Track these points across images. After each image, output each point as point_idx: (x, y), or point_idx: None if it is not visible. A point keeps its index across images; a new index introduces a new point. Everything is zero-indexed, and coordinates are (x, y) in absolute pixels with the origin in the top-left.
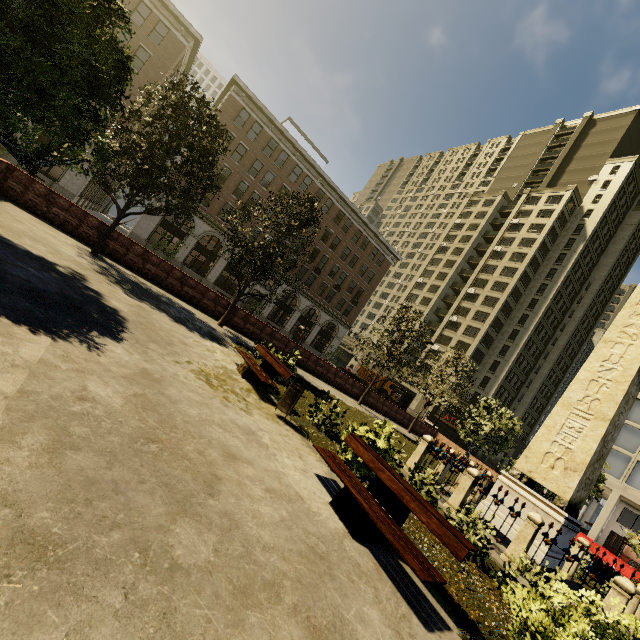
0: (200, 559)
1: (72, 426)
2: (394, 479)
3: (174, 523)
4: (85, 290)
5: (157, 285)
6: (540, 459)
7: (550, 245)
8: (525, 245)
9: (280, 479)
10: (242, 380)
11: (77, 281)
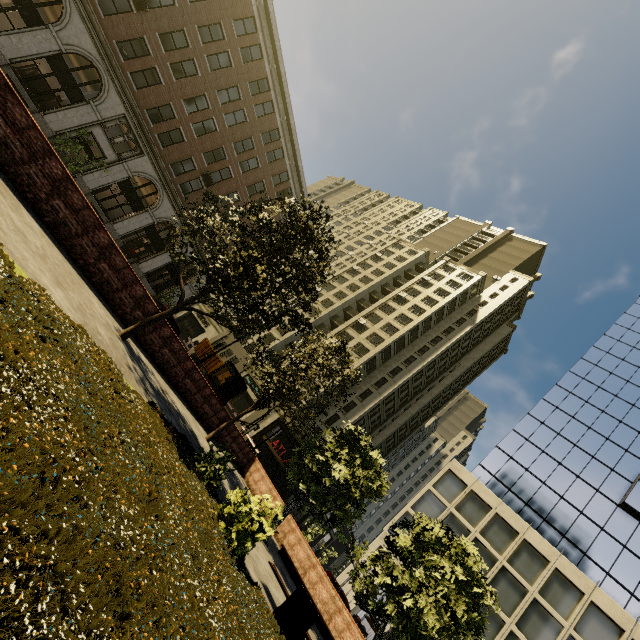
0: None
1: None
2: None
3: None
4: None
5: None
6: None
7: (446, 314)
8: (427, 303)
9: None
10: None
11: None
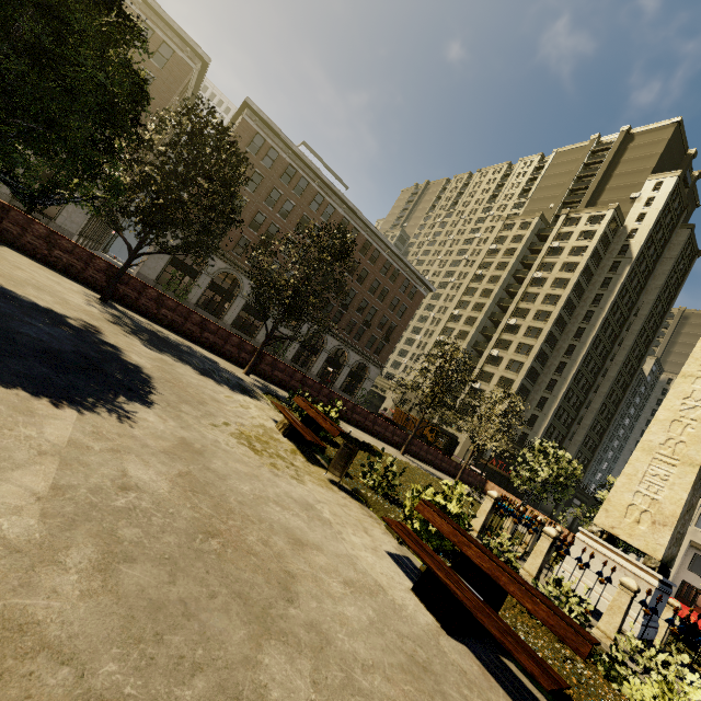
0: (300, 700)
1: (120, 528)
2: (484, 556)
3: (260, 651)
4: (102, 345)
5: (174, 332)
6: (623, 513)
7: (594, 269)
8: (567, 270)
9: (354, 565)
10: (284, 439)
11: (92, 335)
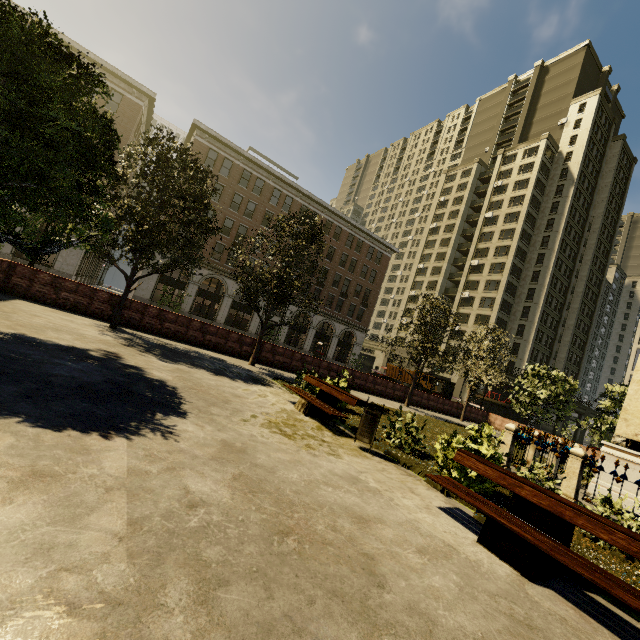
0: None
1: (203, 550)
2: (540, 494)
3: None
4: (125, 369)
5: (179, 341)
6: None
7: (540, 197)
8: (515, 204)
9: (418, 530)
10: (306, 419)
11: (114, 361)
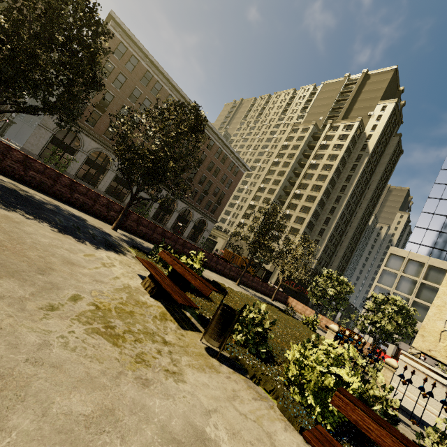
0: None
1: None
2: None
3: None
4: None
5: (43, 193)
6: (437, 338)
7: (347, 159)
8: (331, 159)
9: None
10: (151, 301)
11: None
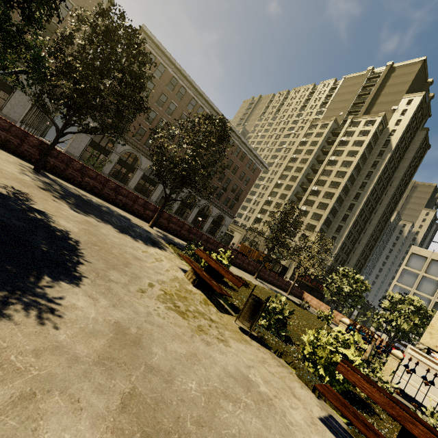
0: None
1: None
2: None
3: None
4: (29, 212)
5: (95, 195)
6: None
7: (368, 155)
8: (351, 155)
9: None
10: (194, 289)
11: (19, 202)
